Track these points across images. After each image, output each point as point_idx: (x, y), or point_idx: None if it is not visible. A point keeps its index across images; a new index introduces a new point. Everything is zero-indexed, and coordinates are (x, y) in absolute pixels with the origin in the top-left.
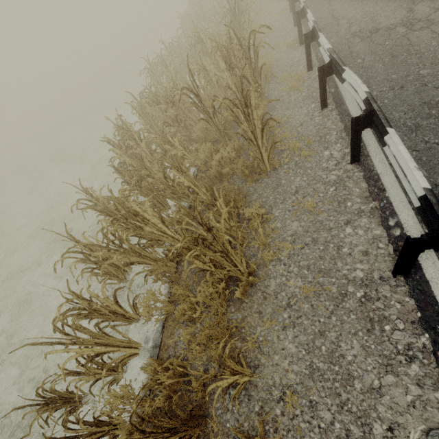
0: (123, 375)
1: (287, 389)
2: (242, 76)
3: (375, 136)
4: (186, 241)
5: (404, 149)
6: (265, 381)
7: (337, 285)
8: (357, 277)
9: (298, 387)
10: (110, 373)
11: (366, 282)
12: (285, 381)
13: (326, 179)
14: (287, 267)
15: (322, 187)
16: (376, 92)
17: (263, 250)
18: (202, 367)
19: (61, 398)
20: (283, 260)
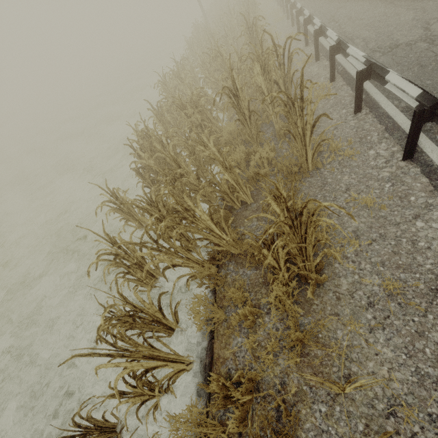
0: (166, 397)
1: (394, 401)
2: (274, 82)
3: (425, 134)
4: (232, 242)
5: None
6: (362, 392)
7: (423, 280)
8: None
9: (407, 398)
10: (154, 394)
11: None
12: (389, 392)
13: (379, 176)
14: (356, 264)
15: (375, 184)
16: None
17: (323, 248)
18: (276, 380)
19: (96, 427)
20: (350, 258)
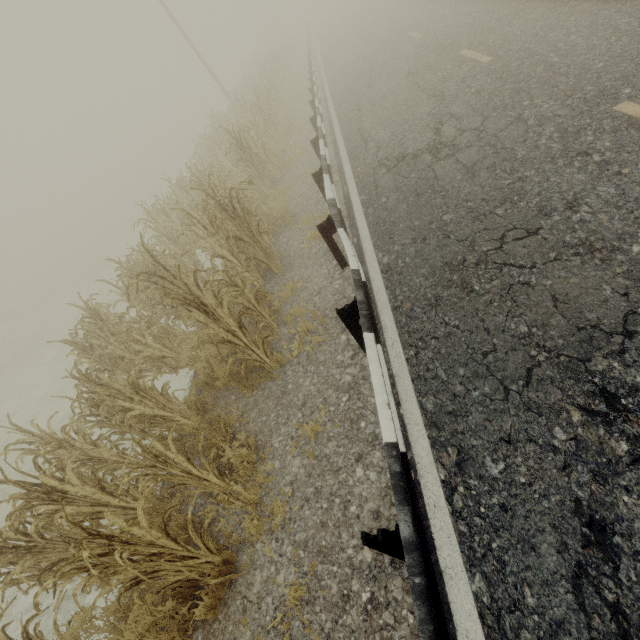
0: None
1: None
2: (235, 238)
3: (393, 314)
4: (149, 506)
5: (376, 370)
6: None
7: (338, 578)
8: (363, 562)
9: None
10: None
11: (375, 571)
12: None
13: (340, 381)
14: (279, 544)
15: (334, 395)
16: (397, 247)
17: (253, 512)
18: None
19: None
20: (276, 532)
